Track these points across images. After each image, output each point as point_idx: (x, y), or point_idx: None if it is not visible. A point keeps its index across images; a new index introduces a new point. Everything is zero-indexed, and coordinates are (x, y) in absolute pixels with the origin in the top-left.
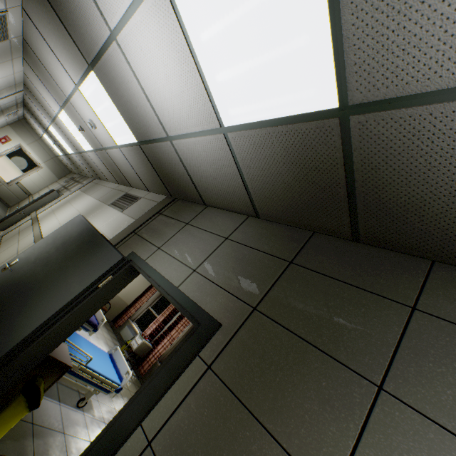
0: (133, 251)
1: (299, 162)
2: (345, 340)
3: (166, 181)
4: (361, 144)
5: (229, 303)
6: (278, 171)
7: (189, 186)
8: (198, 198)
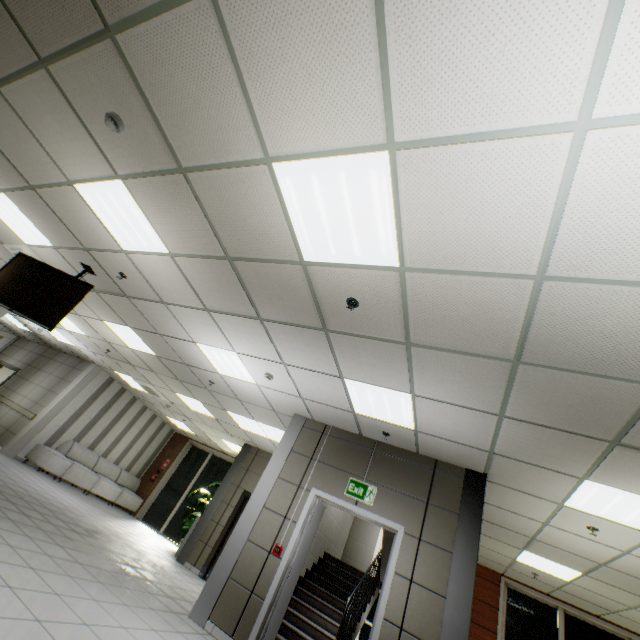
0: (1, 360)
1: (35, 336)
2: (40, 365)
3: (14, 332)
4: (38, 336)
5: (25, 365)
6: (35, 337)
7: (22, 335)
8: (27, 339)
